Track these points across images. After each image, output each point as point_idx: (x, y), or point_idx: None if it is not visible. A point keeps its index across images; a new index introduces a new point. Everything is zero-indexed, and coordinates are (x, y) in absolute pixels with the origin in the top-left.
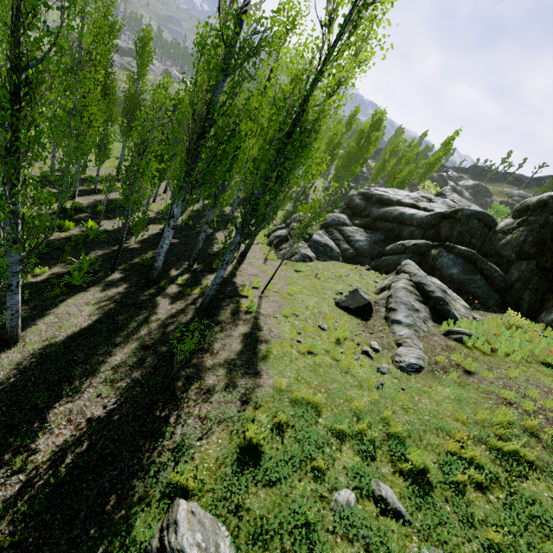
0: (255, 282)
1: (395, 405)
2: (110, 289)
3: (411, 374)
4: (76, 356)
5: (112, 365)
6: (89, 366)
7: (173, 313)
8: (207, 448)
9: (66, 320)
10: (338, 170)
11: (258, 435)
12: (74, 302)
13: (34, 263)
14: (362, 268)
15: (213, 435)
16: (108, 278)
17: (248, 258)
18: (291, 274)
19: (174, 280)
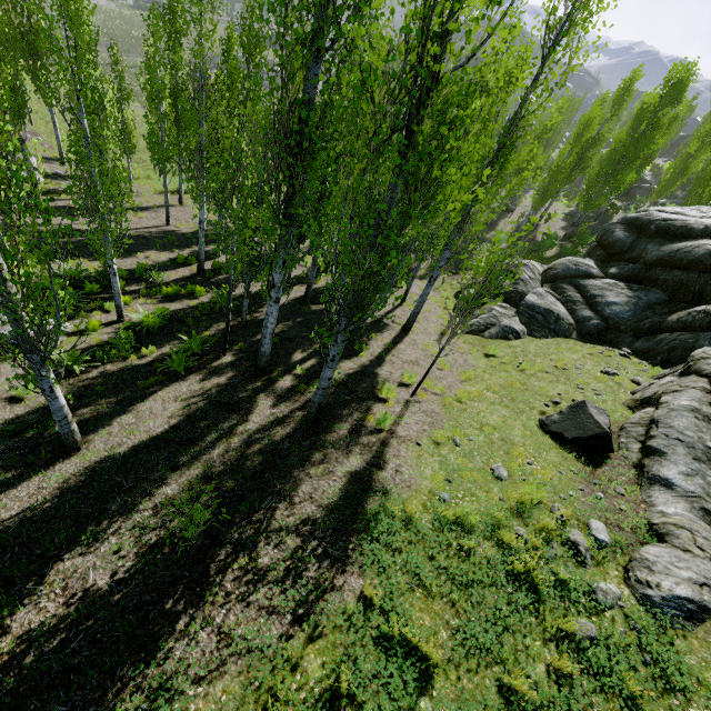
0: (406, 377)
1: (614, 704)
2: (210, 379)
3: (676, 623)
4: (126, 479)
5: (156, 502)
6: (128, 500)
7: (268, 422)
8: (199, 709)
9: (143, 422)
10: (590, 183)
11: (286, 710)
12: (164, 396)
13: (149, 340)
14: (614, 352)
15: (221, 679)
16: (216, 362)
17: (413, 333)
18: (475, 361)
19: (292, 368)
